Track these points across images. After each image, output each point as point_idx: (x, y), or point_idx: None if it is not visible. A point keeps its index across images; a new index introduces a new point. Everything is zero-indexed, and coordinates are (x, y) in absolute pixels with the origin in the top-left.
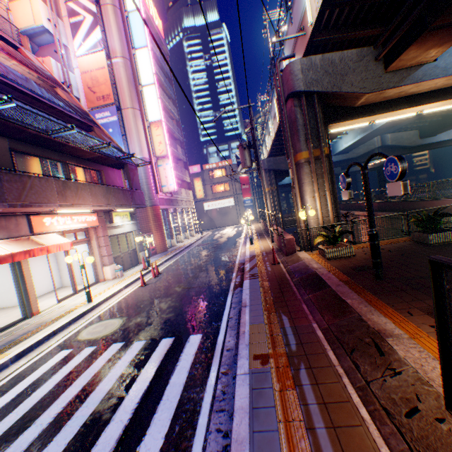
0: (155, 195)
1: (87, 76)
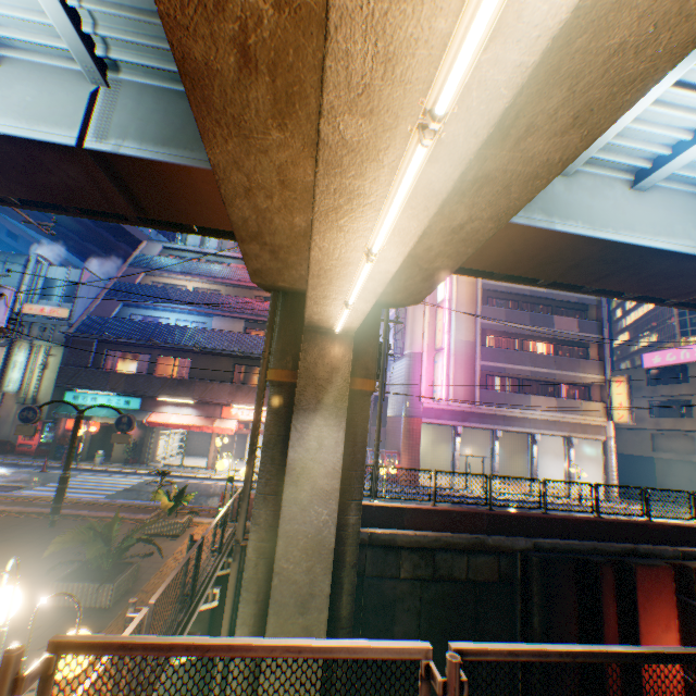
0: (416, 402)
1: None
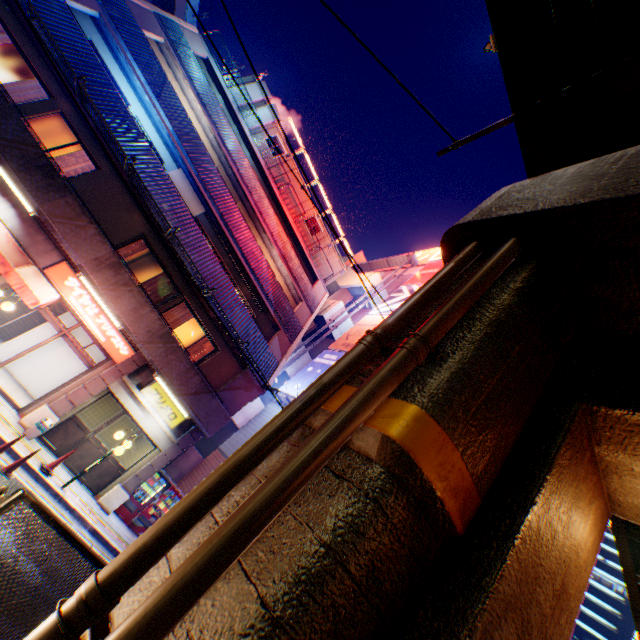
0: None
1: (357, 327)
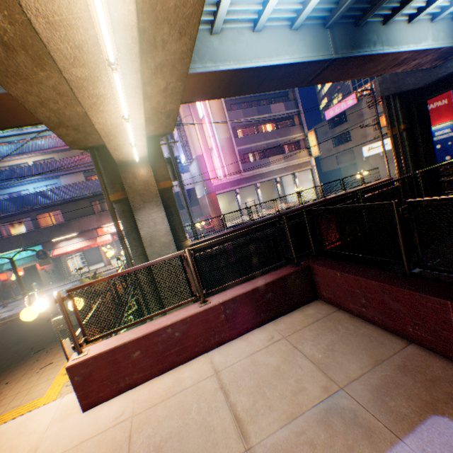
0: (209, 184)
1: None
